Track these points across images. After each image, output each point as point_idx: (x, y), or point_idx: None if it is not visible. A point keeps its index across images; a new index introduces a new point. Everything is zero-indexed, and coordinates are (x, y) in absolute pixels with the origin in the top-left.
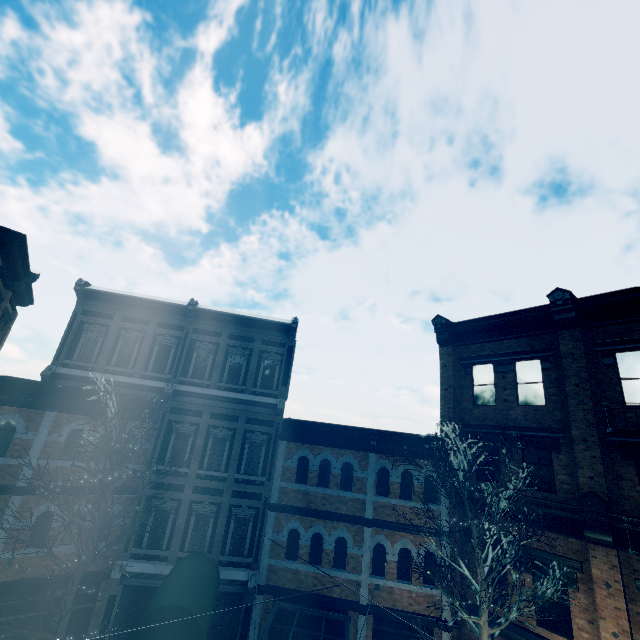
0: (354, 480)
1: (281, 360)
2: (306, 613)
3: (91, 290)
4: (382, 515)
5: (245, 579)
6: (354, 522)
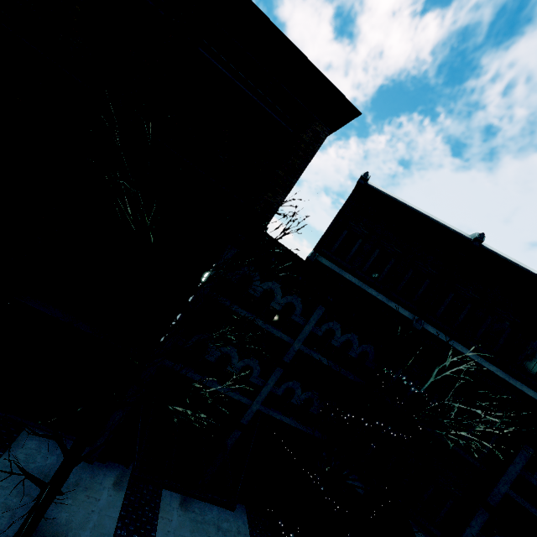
0: None
1: None
2: None
3: (373, 188)
4: None
5: None
6: None
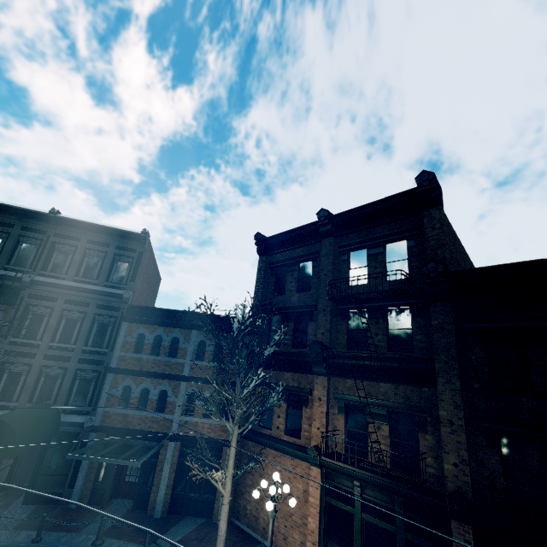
0: (179, 350)
1: (132, 262)
2: (131, 444)
3: None
4: (197, 373)
5: (82, 421)
6: (175, 379)
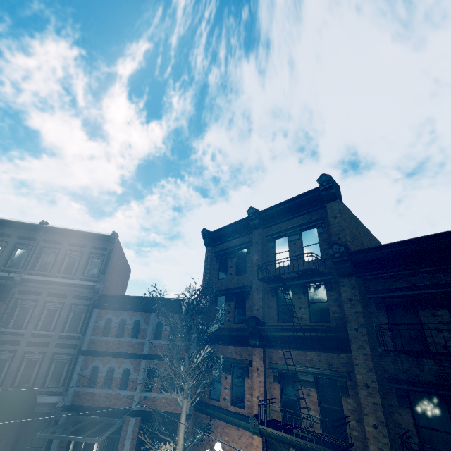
0: (140, 331)
1: (104, 259)
2: (97, 422)
3: None
4: (155, 351)
5: (55, 402)
6: (136, 357)
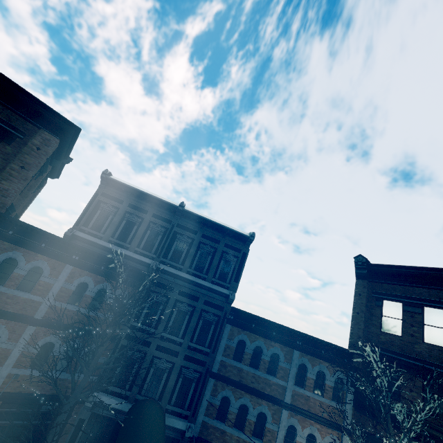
0: (279, 368)
1: (236, 261)
2: None
3: (112, 179)
4: (297, 402)
5: (183, 429)
6: (275, 403)
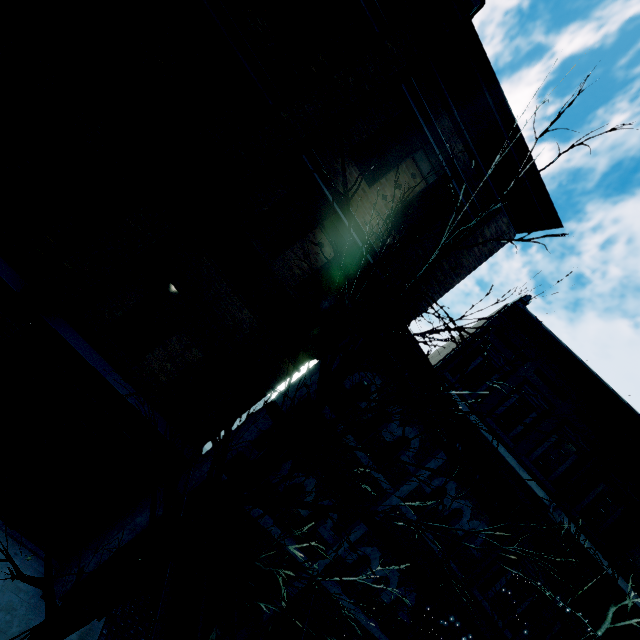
0: None
1: None
2: None
3: (532, 317)
4: None
5: None
6: None
